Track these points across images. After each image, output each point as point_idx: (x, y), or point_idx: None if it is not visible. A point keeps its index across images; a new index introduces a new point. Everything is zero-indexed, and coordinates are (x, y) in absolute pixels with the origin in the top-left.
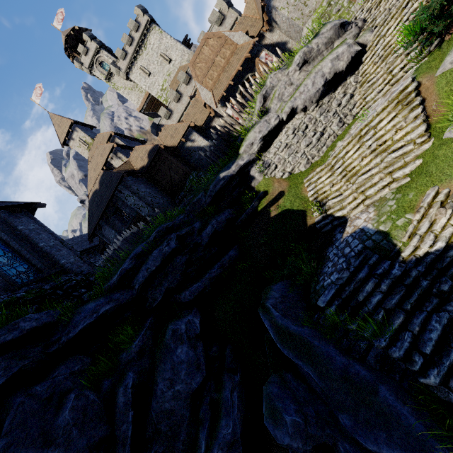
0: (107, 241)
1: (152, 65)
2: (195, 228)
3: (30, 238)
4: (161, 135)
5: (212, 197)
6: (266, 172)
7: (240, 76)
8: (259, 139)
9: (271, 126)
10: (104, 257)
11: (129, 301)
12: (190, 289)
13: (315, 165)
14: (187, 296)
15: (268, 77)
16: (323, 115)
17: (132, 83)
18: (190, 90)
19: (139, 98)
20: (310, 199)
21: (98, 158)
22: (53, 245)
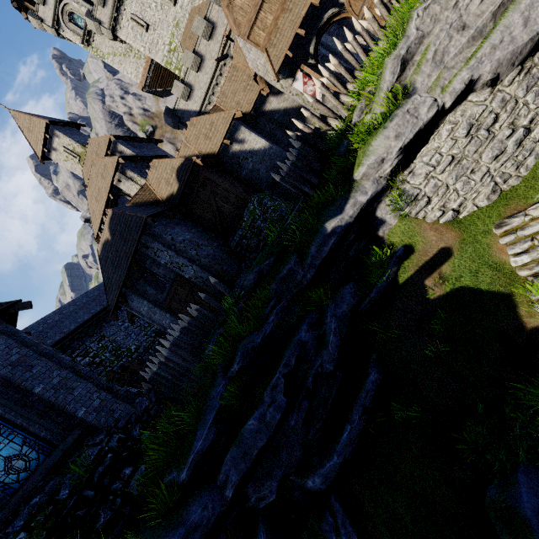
0: (139, 315)
1: (149, 11)
2: (306, 343)
3: (15, 381)
4: (189, 135)
5: (316, 267)
6: (408, 211)
7: (312, 18)
8: (397, 151)
9: (421, 123)
10: (145, 377)
11: (218, 516)
12: (322, 473)
13: (511, 195)
14: (319, 485)
15: (412, 16)
16: (534, 91)
17: (122, 44)
18: (215, 48)
19: (137, 68)
20: (522, 273)
21: (99, 181)
22: (58, 382)
